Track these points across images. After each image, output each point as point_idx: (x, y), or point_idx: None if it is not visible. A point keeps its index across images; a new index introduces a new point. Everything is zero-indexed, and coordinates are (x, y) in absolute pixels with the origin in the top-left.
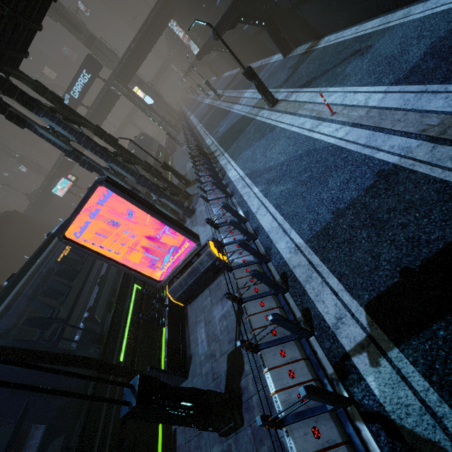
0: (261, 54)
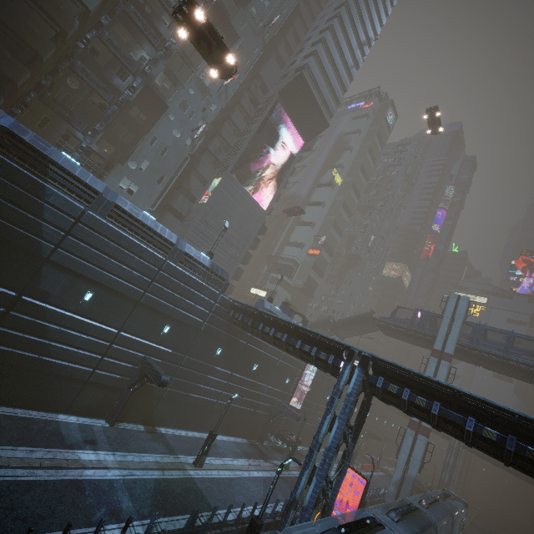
0: (4, 397)
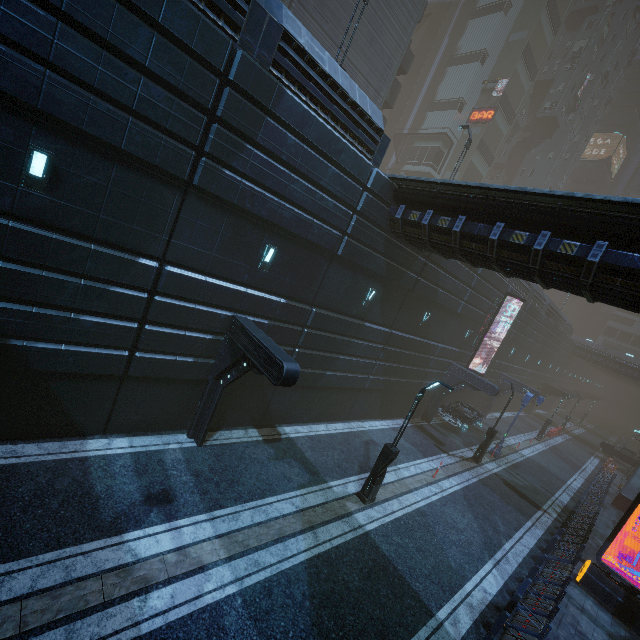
0: None
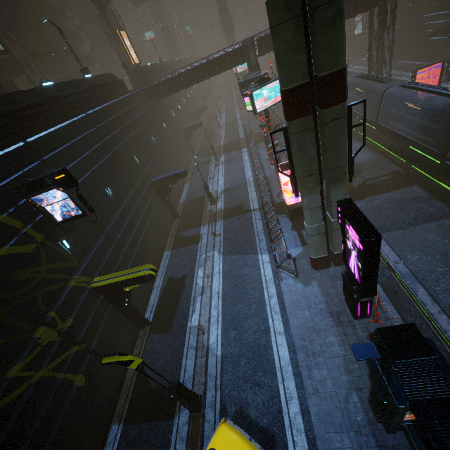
0: (424, 58)
